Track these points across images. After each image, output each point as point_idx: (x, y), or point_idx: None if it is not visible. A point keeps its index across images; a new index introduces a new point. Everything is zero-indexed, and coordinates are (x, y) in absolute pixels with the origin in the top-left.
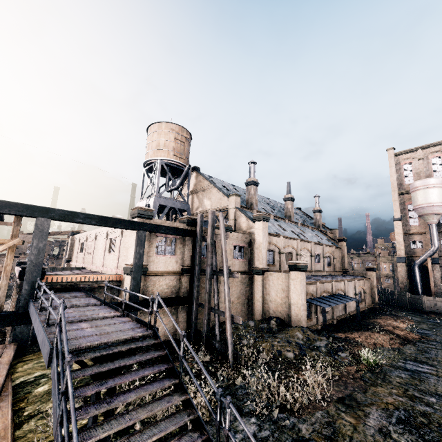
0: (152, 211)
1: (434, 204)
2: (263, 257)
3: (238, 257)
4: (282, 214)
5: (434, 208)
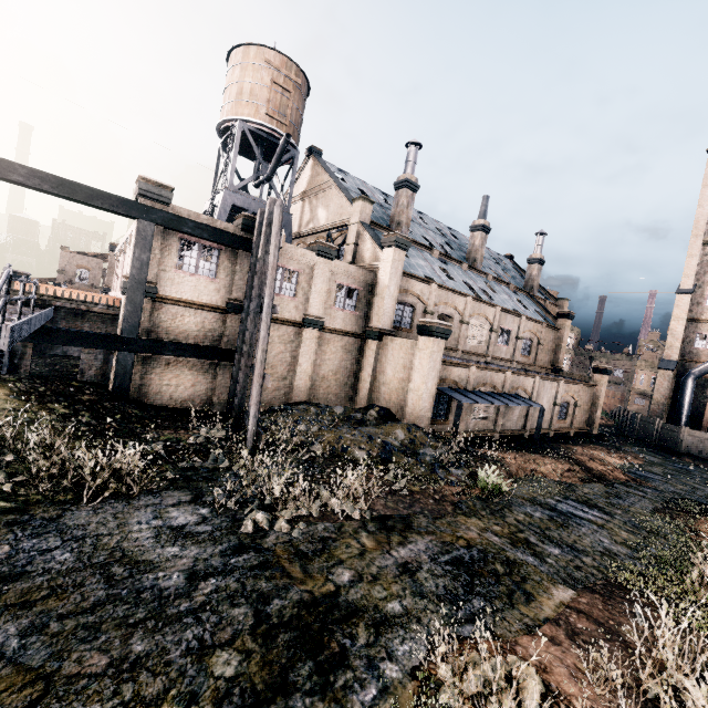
0: (219, 215)
1: None
2: (385, 312)
3: (345, 306)
4: (462, 256)
5: None
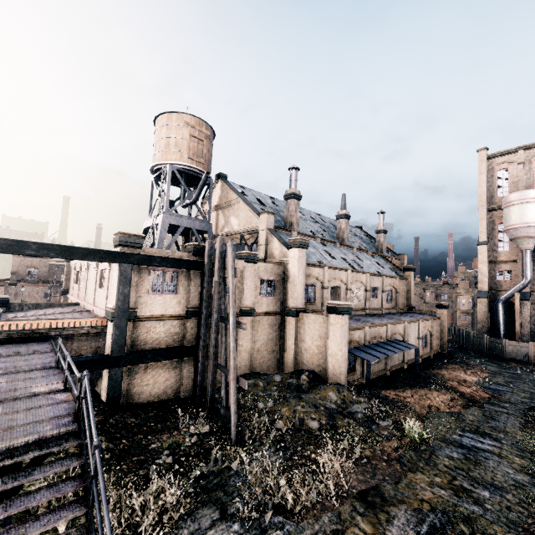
0: (160, 233)
1: (532, 224)
2: (298, 295)
3: (267, 293)
4: (333, 236)
5: (530, 230)
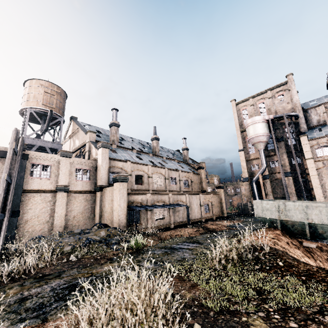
0: None
1: (259, 134)
2: (102, 177)
3: (83, 179)
4: (151, 151)
5: (259, 138)
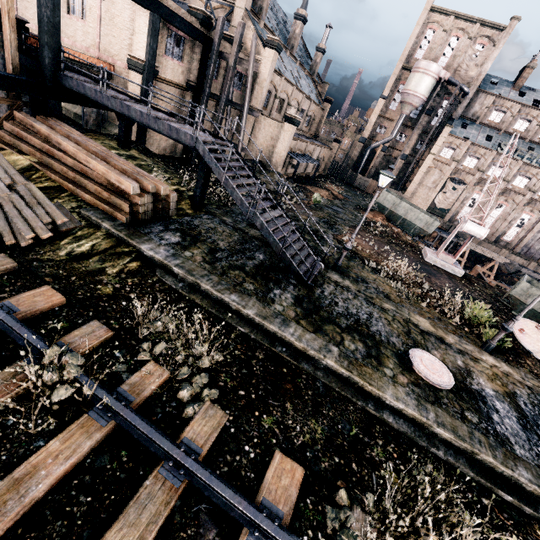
0: None
1: (418, 94)
2: (262, 98)
3: (236, 87)
4: (285, 38)
5: (415, 99)
